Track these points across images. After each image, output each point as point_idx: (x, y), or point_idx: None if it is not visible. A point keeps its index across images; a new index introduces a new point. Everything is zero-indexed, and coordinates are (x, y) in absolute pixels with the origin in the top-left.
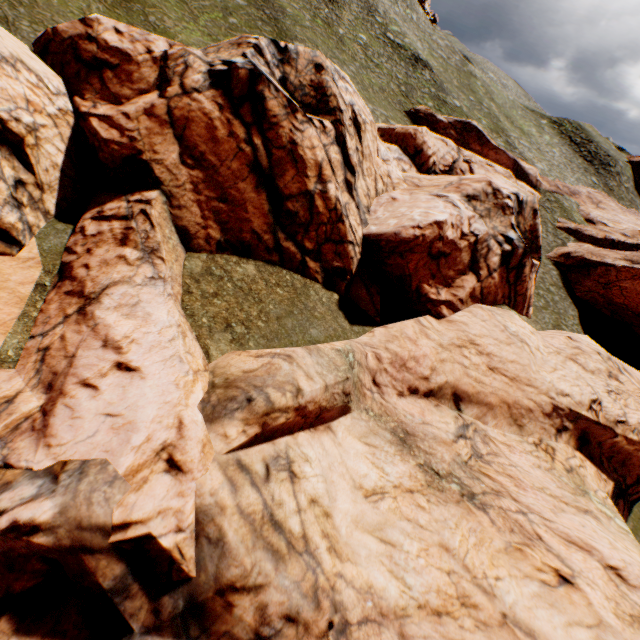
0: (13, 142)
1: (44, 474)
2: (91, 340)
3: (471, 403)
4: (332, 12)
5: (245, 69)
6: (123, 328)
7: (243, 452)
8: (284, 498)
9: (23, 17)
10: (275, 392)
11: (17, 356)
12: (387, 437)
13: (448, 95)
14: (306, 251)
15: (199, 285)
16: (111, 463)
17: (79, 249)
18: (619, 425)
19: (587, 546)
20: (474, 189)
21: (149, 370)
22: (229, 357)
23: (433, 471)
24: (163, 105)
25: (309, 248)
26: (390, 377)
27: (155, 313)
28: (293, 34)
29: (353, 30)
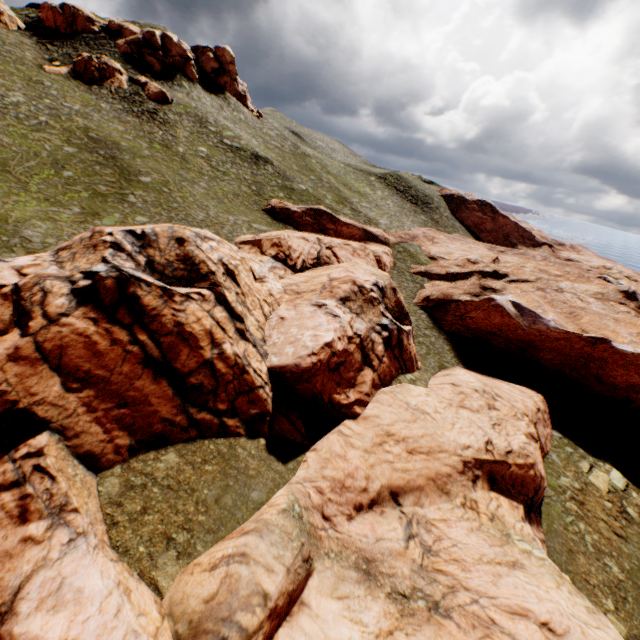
0: None
1: None
2: None
3: (406, 493)
4: (167, 133)
5: (111, 278)
6: (55, 630)
7: None
8: None
9: None
10: (245, 615)
11: None
12: (354, 577)
13: (293, 182)
14: (222, 413)
15: (123, 508)
16: None
17: None
18: (509, 455)
19: (524, 610)
20: (344, 291)
21: None
22: (182, 581)
23: (401, 595)
24: (29, 343)
25: (224, 409)
26: (336, 504)
27: (87, 584)
28: (136, 169)
29: (192, 145)
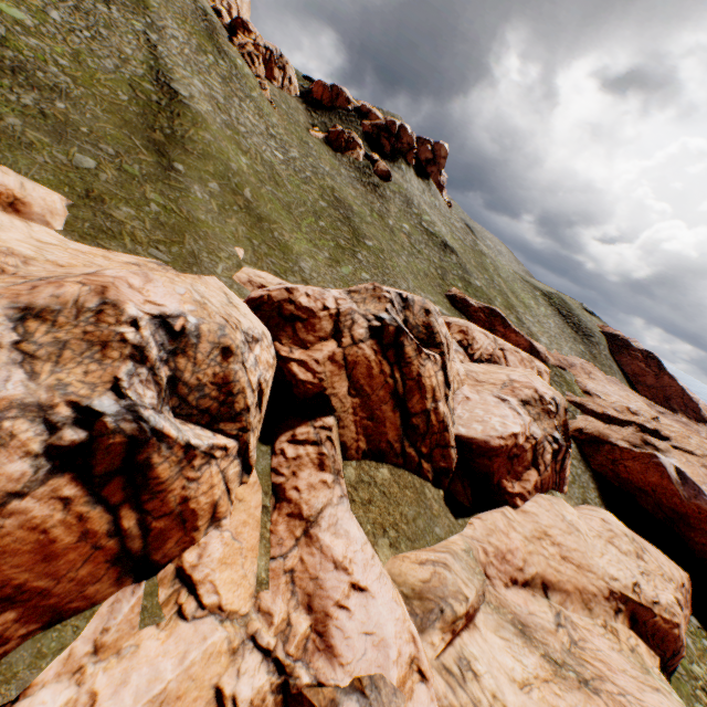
0: (260, 396)
1: (352, 690)
2: (325, 562)
3: (554, 590)
4: (382, 205)
5: (393, 326)
6: (339, 548)
7: (442, 656)
8: (479, 695)
9: (203, 249)
10: (455, 602)
11: (268, 577)
12: (511, 629)
13: (471, 276)
14: (422, 454)
15: (357, 492)
16: (386, 676)
17: (285, 471)
18: (655, 605)
19: None
20: (526, 395)
21: (373, 588)
22: (396, 563)
23: (553, 660)
24: (340, 352)
25: (424, 452)
26: (496, 569)
27: (350, 529)
28: (363, 232)
29: (399, 221)
